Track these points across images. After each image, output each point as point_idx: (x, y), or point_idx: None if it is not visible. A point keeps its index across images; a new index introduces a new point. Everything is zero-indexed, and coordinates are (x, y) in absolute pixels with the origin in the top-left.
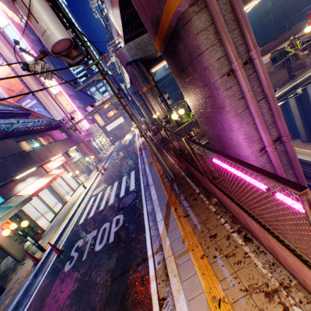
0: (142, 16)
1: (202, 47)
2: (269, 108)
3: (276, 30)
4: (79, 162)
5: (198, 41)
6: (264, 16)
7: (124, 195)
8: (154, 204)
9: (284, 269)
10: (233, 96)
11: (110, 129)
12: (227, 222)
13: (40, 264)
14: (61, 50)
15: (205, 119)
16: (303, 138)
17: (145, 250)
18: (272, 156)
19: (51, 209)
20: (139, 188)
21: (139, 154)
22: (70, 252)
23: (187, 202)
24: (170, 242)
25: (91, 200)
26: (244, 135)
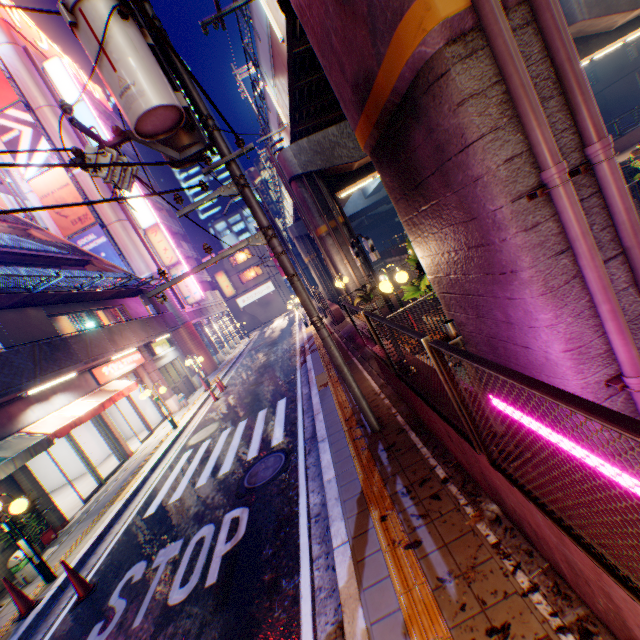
0: (334, 77)
1: (470, 131)
2: (635, 279)
3: None
4: (172, 368)
5: (461, 119)
6: None
7: (257, 455)
8: (328, 493)
9: None
10: (542, 246)
11: (245, 304)
12: (539, 590)
13: (32, 618)
14: (158, 130)
15: (461, 296)
16: None
17: (294, 634)
18: None
19: (93, 470)
20: (294, 444)
21: (299, 361)
22: (109, 596)
23: (414, 501)
24: (368, 624)
25: (181, 459)
26: (565, 342)
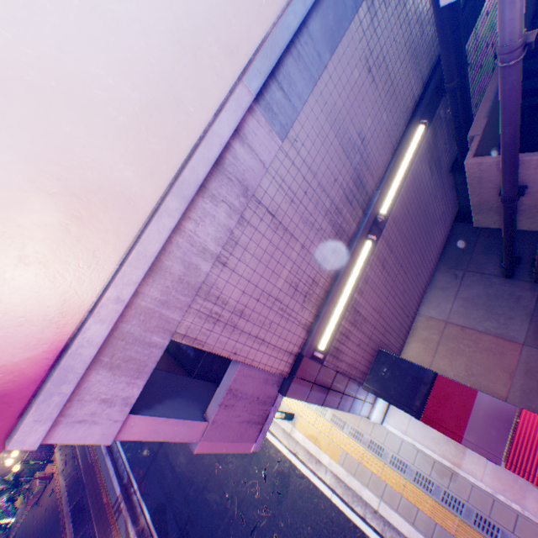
0: None
1: None
2: None
3: None
4: None
5: None
6: None
7: None
8: None
9: None
10: None
11: None
12: None
13: None
14: None
15: None
16: None
17: None
18: None
19: None
20: None
21: (137, 492)
22: None
23: None
24: None
25: None
26: None
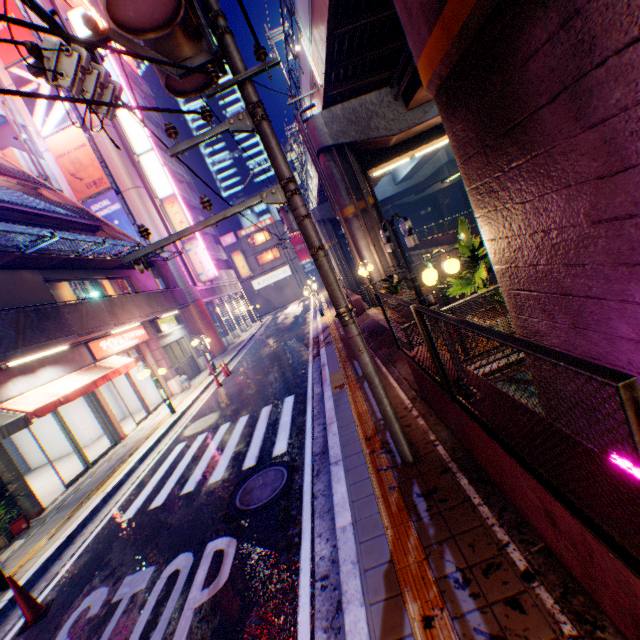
0: None
1: None
2: None
3: None
4: (178, 346)
5: None
6: None
7: (255, 465)
8: (341, 550)
9: None
10: None
11: (260, 287)
12: None
13: None
14: (145, 22)
15: (550, 296)
16: None
17: None
18: None
19: (79, 452)
20: (299, 458)
21: (311, 353)
22: (57, 631)
23: (477, 604)
24: None
25: (173, 452)
26: None
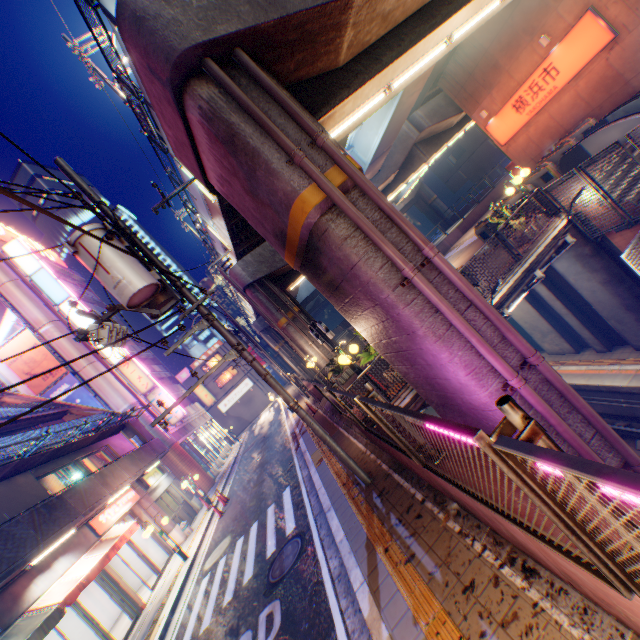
0: (260, 230)
1: (353, 257)
2: (485, 317)
3: (474, 190)
4: (168, 496)
5: (344, 251)
6: (449, 175)
7: (276, 549)
8: (342, 550)
9: (605, 614)
10: (423, 311)
11: (227, 408)
12: (487, 547)
13: None
14: (142, 300)
15: (395, 353)
16: (595, 345)
17: None
18: (525, 394)
19: (106, 637)
20: (306, 524)
21: (293, 447)
22: None
23: (405, 526)
24: (390, 630)
25: (201, 587)
26: (464, 369)
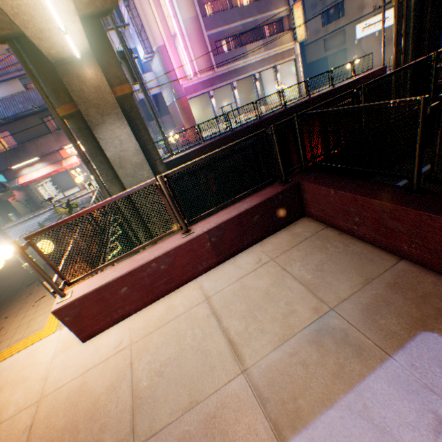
0: None
1: None
2: None
3: None
4: None
5: None
6: None
7: None
8: None
9: None
10: None
11: (361, 35)
12: None
13: None
14: None
15: None
16: None
17: None
18: None
19: (62, 192)
20: None
21: None
22: None
23: None
24: None
25: (45, 216)
26: None
